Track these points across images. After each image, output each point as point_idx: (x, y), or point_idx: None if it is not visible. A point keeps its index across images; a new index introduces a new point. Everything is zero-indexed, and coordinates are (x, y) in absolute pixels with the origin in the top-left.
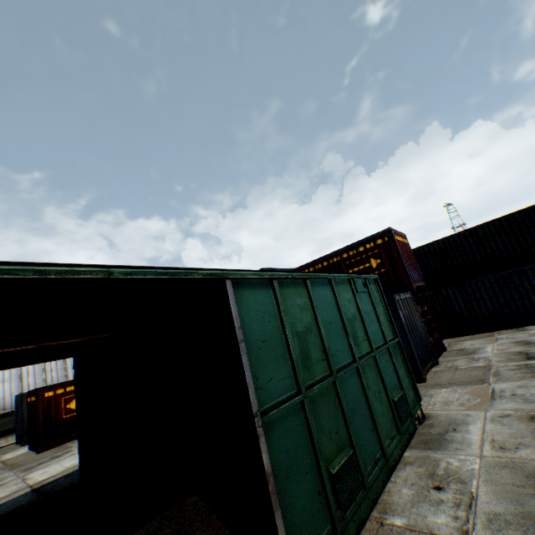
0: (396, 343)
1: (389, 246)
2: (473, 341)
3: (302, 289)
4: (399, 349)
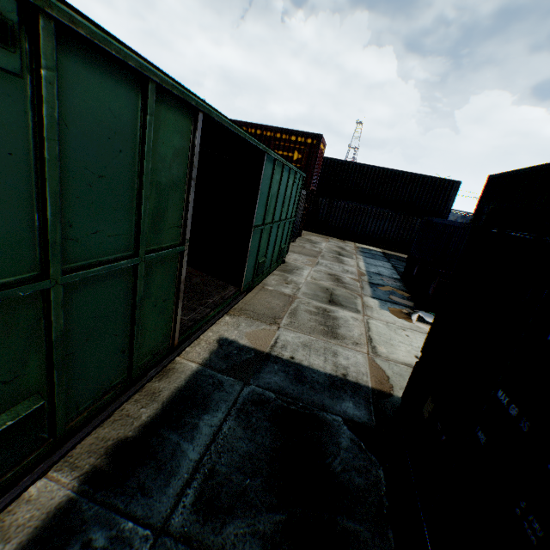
0: (293, 221)
1: (314, 149)
2: (318, 238)
3: (280, 170)
4: (293, 224)
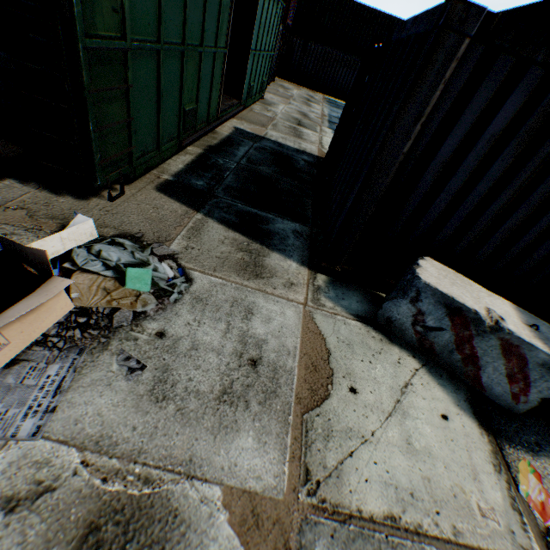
0: (272, 56)
1: None
2: (290, 86)
3: None
4: (272, 60)
